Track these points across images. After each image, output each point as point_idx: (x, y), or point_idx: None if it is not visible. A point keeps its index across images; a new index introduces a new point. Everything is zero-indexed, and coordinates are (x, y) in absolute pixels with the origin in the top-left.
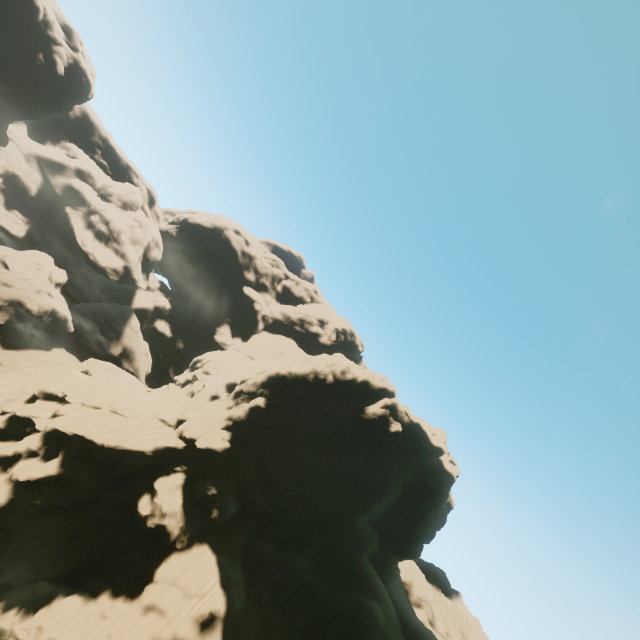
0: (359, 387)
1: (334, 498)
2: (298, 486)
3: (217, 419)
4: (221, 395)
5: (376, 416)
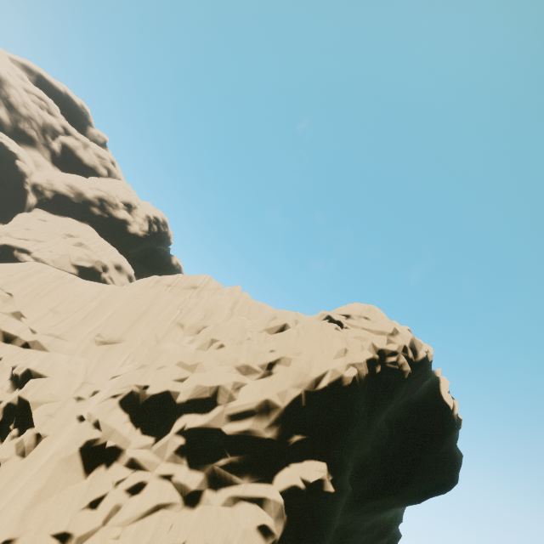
0: (426, 370)
1: None
2: None
3: None
4: (123, 448)
5: (461, 419)
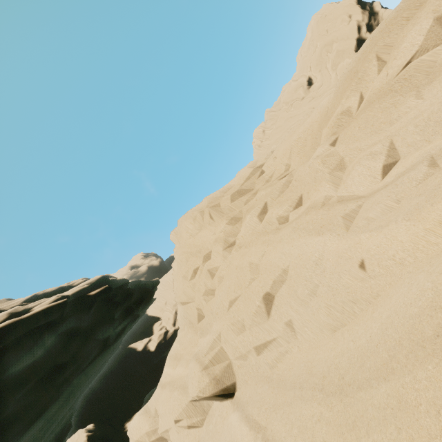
0: None
1: None
2: None
3: None
4: None
5: None
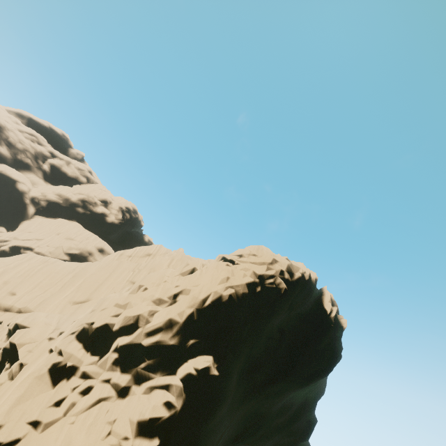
0: (306, 287)
1: (289, 434)
2: (241, 444)
3: (109, 443)
4: (78, 365)
5: (338, 320)
